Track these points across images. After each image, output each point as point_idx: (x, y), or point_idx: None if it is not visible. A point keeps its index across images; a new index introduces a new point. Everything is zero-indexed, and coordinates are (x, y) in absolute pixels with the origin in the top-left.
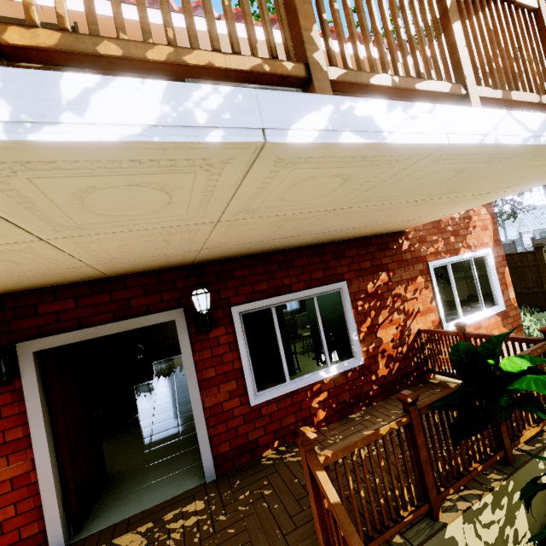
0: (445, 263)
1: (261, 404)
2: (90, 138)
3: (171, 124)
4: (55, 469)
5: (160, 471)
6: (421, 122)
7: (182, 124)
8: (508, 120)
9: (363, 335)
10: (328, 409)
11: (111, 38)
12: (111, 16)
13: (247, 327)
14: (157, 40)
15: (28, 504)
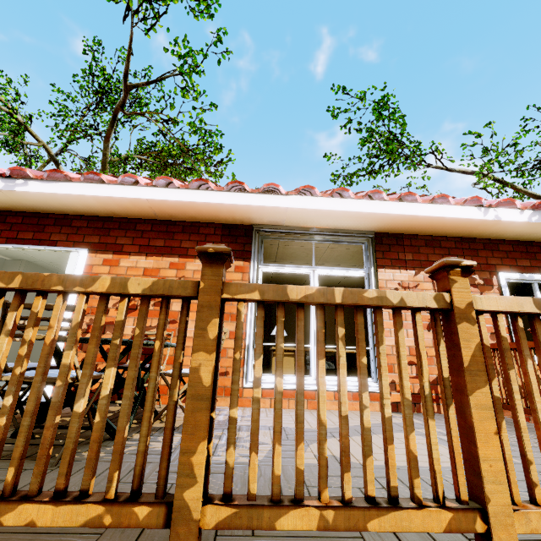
0: None
1: None
2: None
3: None
4: None
5: None
6: None
7: None
8: None
9: None
10: None
11: None
12: (194, 201)
13: None
14: (230, 211)
15: None
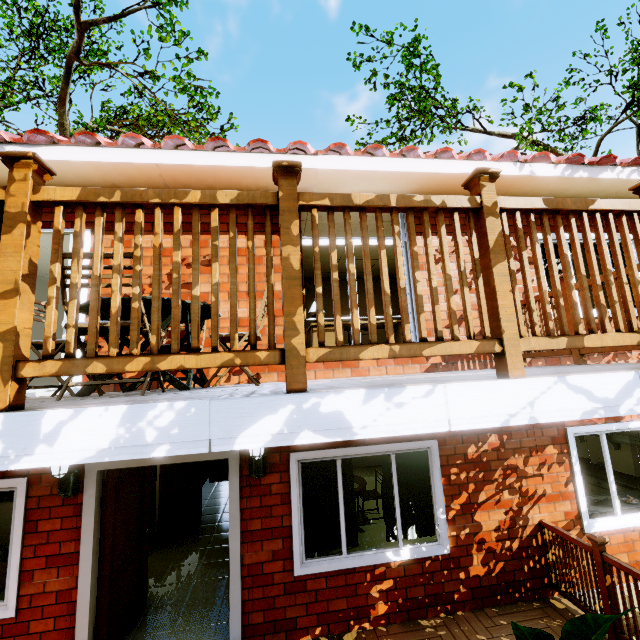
0: (596, 431)
1: (307, 576)
2: (55, 463)
3: (123, 444)
4: (93, 592)
5: (194, 616)
6: (409, 409)
7: (132, 443)
8: (559, 390)
9: (453, 514)
10: (392, 604)
11: (100, 358)
12: (213, 165)
13: (307, 476)
14: (254, 177)
15: (65, 622)
